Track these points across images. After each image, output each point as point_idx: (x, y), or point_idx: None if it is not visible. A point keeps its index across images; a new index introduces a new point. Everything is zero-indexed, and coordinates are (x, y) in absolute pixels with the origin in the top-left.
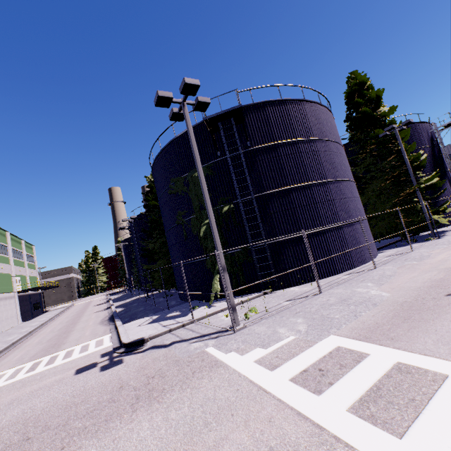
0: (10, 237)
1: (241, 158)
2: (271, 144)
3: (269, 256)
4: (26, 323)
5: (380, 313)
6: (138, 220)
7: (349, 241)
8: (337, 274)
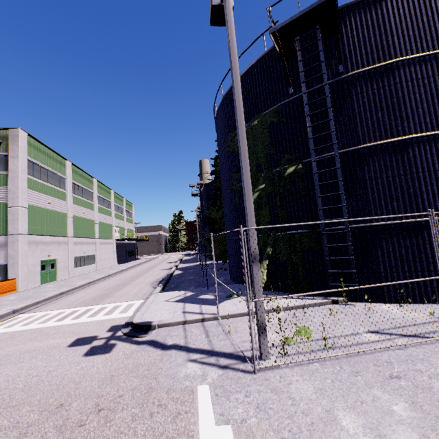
0: (113, 195)
1: (324, 94)
2: (383, 65)
3: (350, 247)
4: (118, 265)
5: None
6: (209, 187)
7: None
8: None
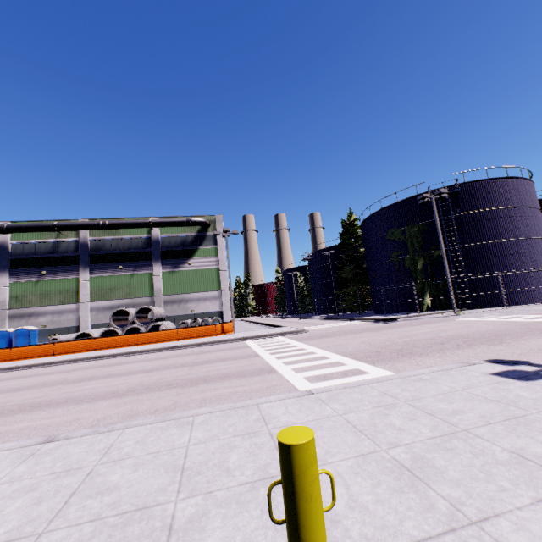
0: None
1: (451, 220)
2: (476, 212)
3: (467, 286)
4: None
5: (541, 312)
6: (321, 253)
7: (534, 284)
8: (520, 305)
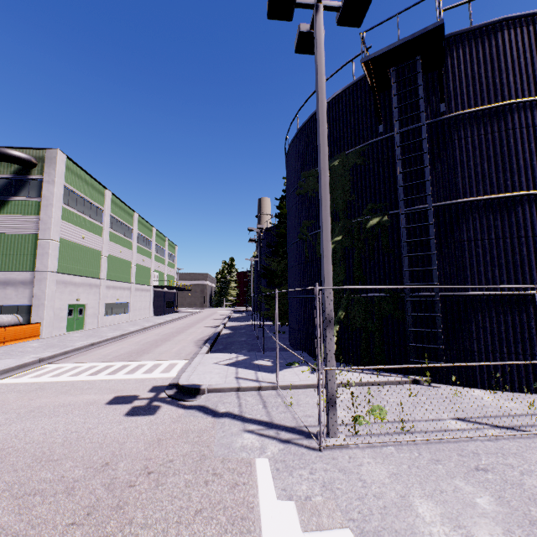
0: (155, 233)
1: (421, 136)
2: (494, 106)
3: (439, 318)
4: (154, 317)
5: None
6: (270, 233)
7: None
8: None
